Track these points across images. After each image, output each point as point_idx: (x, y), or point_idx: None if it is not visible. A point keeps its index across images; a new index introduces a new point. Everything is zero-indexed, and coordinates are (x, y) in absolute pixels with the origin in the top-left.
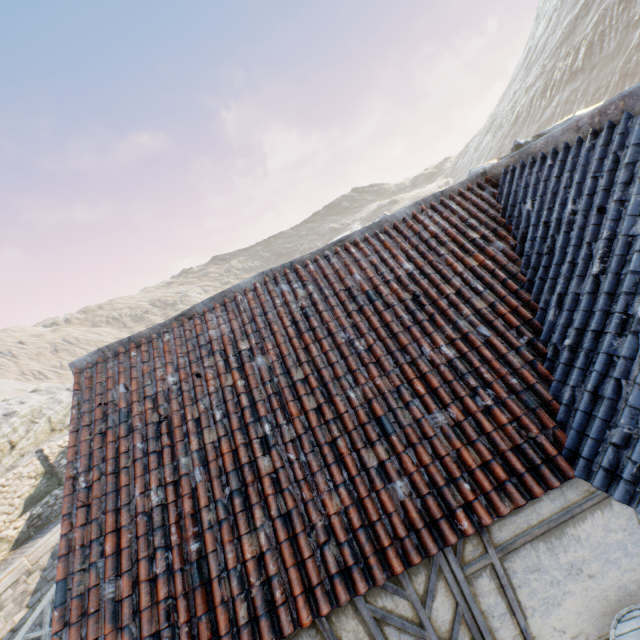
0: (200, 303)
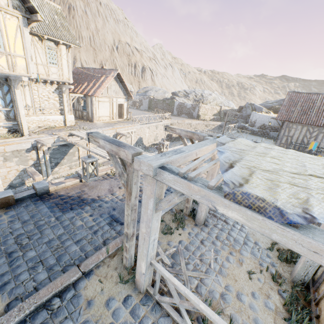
0: (313, 93)
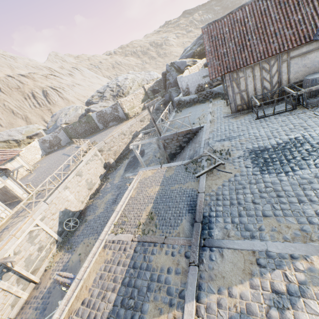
0: (235, 9)
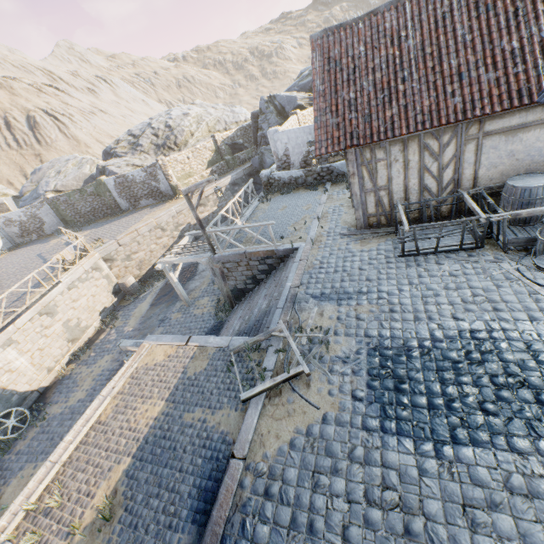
0: (383, 5)
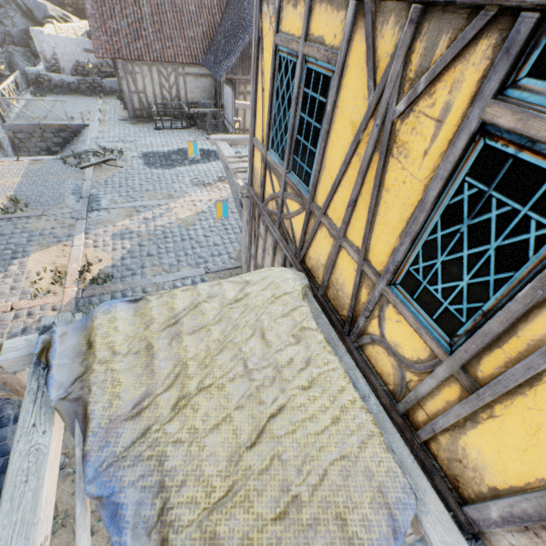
0: None
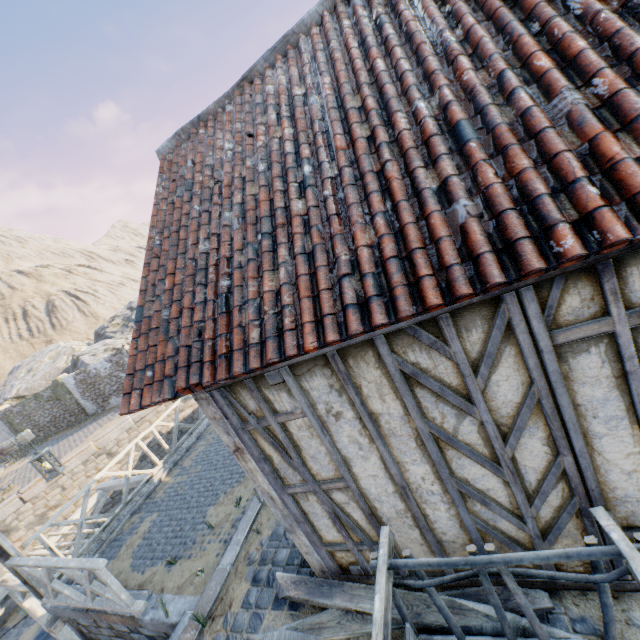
0: (260, 59)
